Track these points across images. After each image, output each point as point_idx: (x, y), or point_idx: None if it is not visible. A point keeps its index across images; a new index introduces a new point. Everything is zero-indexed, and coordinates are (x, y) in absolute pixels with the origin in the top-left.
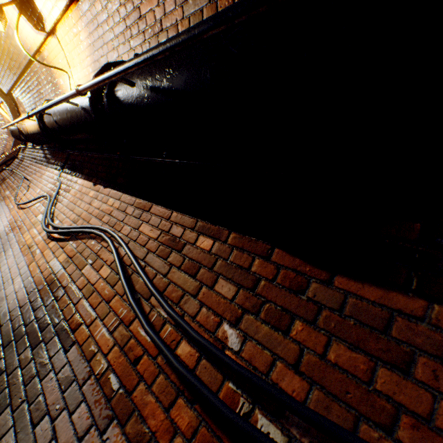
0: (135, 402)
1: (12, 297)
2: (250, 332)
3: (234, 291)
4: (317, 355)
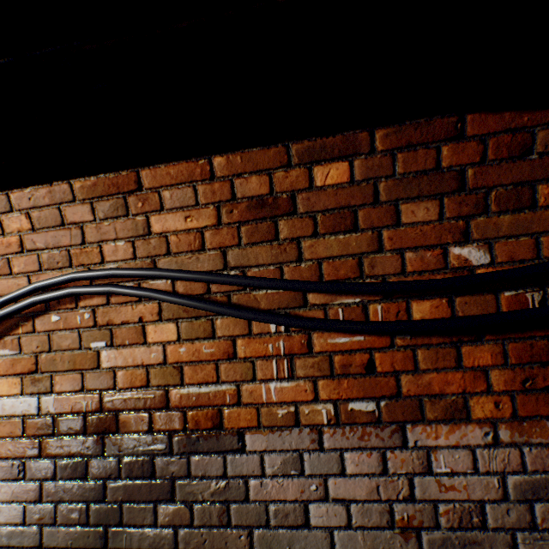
0: (413, 395)
1: None
2: (490, 235)
3: (435, 207)
4: None
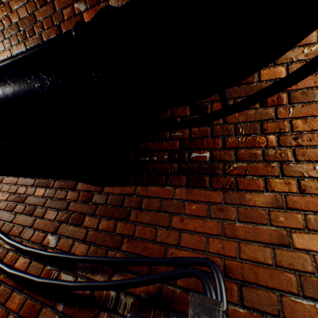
0: None
1: None
2: (63, 233)
3: (56, 214)
4: (94, 229)
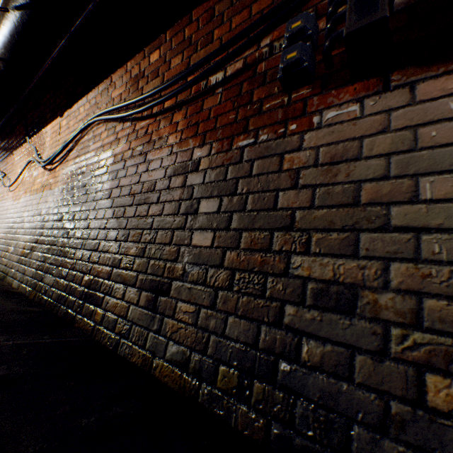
0: (154, 140)
1: (53, 204)
2: (196, 62)
3: (181, 57)
4: (228, 33)
